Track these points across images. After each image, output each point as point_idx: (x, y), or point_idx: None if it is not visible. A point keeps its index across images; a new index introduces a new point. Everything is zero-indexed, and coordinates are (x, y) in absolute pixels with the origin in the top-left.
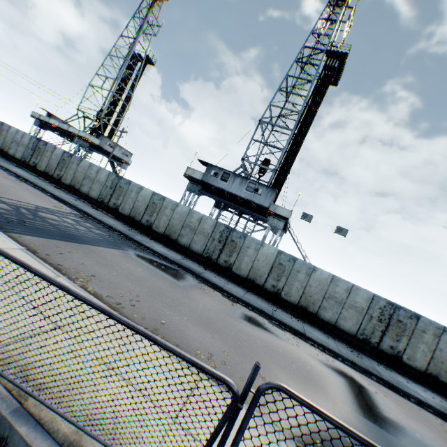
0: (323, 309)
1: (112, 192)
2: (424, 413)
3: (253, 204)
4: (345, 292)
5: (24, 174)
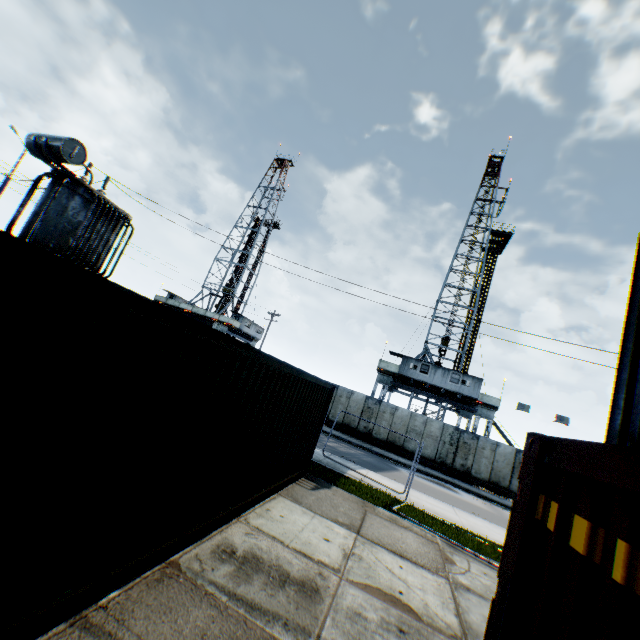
0: None
1: None
2: None
3: (460, 396)
4: None
5: None
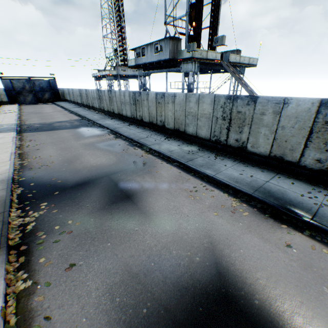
0: (187, 125)
1: (100, 101)
2: (189, 181)
3: (162, 62)
4: (196, 104)
5: (76, 110)
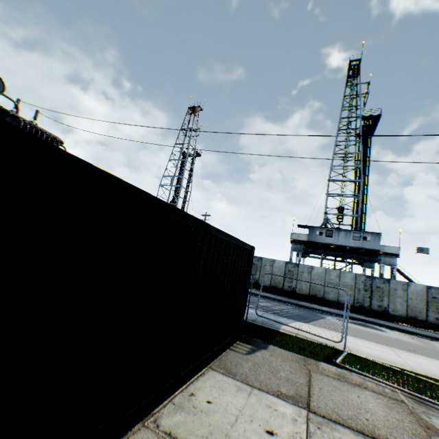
0: None
1: None
2: None
3: (363, 250)
4: None
5: None
